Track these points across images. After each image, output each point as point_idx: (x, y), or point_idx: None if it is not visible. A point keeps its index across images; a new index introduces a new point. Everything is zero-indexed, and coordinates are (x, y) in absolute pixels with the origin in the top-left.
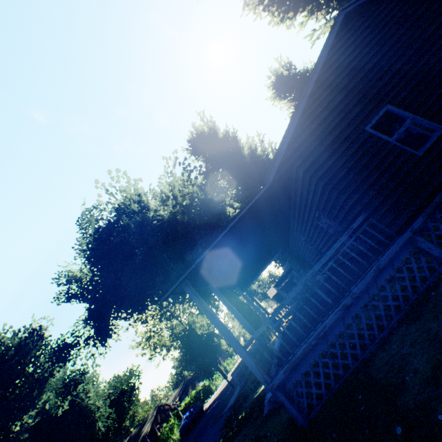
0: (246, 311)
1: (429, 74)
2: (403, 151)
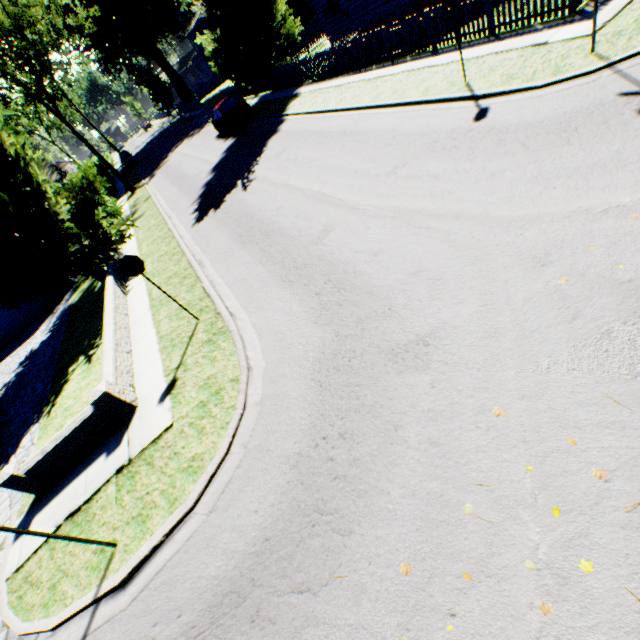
0: (177, 77)
1: None
2: (307, 4)
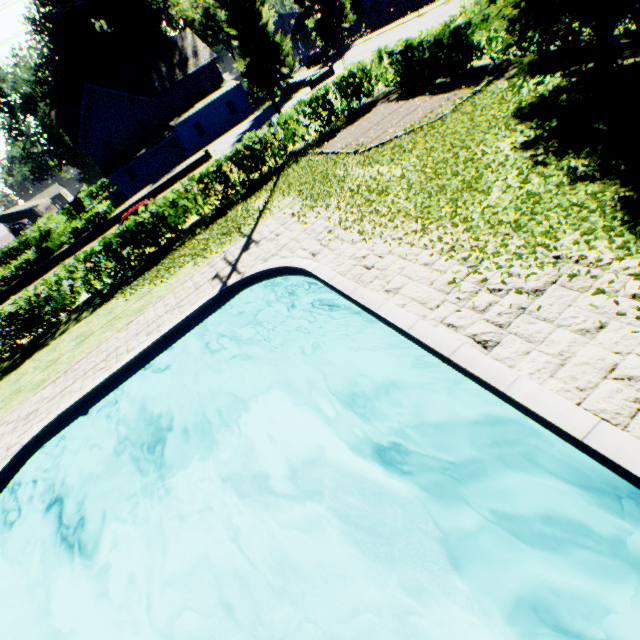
0: None
1: (358, 6)
2: None
